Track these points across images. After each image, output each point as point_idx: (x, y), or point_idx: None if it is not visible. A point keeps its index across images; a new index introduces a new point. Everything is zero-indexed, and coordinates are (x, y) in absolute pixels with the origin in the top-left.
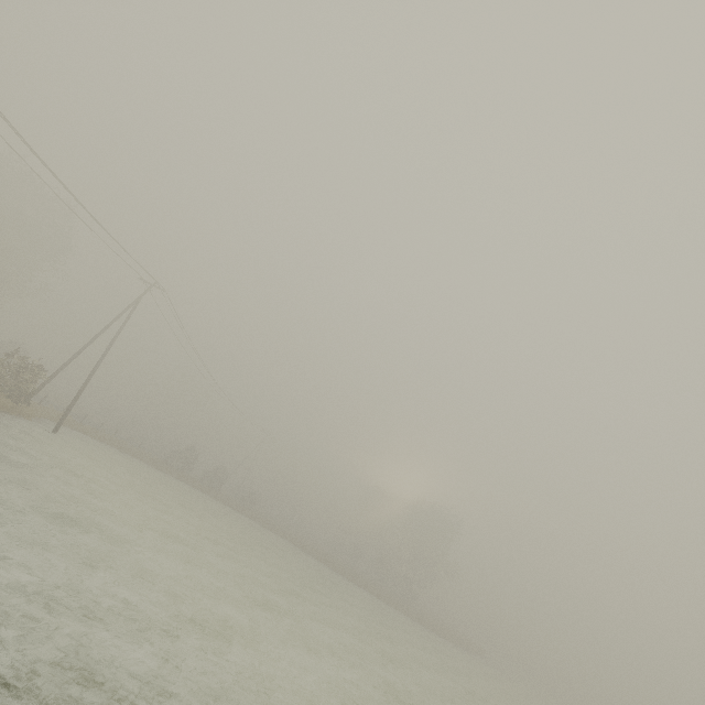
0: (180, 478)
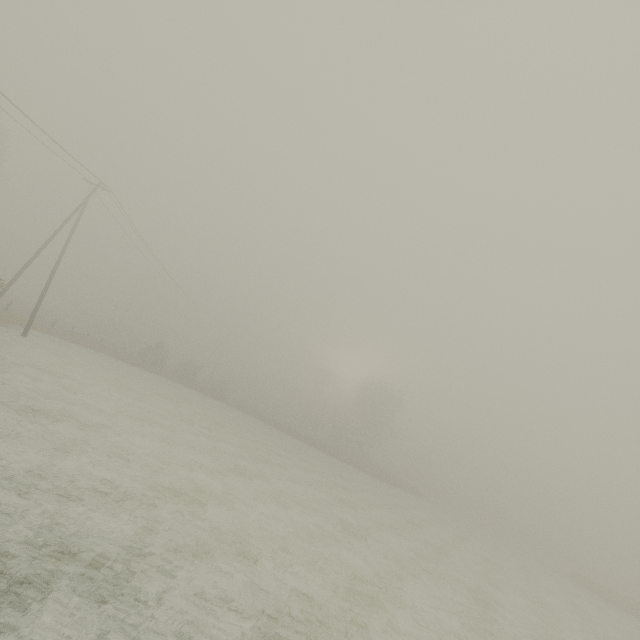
0: (154, 372)
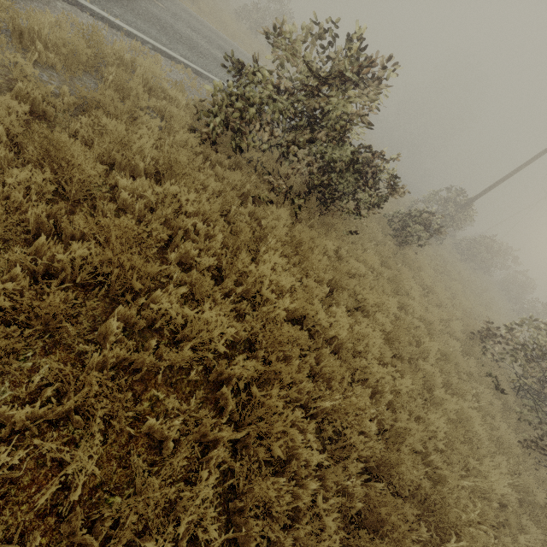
0: None
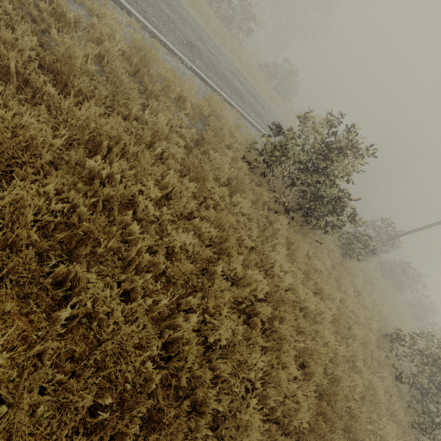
0: None
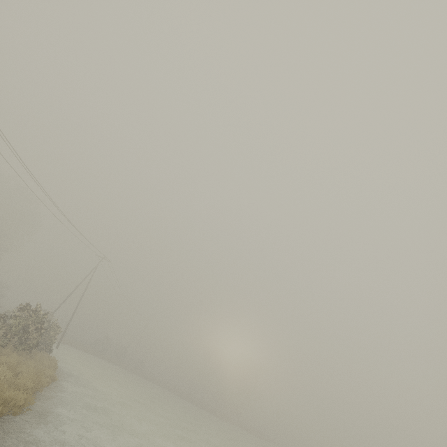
0: (103, 358)
